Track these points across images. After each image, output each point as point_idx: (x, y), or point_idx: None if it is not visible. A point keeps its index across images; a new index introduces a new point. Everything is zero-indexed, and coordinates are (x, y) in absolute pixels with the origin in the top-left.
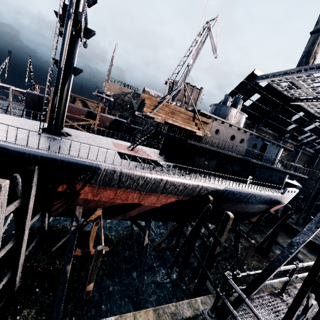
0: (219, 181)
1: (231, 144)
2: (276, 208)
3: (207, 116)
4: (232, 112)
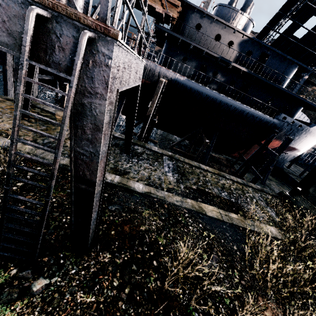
0: (182, 72)
1: (215, 46)
2: (275, 146)
3: (184, 4)
4: (231, 13)
